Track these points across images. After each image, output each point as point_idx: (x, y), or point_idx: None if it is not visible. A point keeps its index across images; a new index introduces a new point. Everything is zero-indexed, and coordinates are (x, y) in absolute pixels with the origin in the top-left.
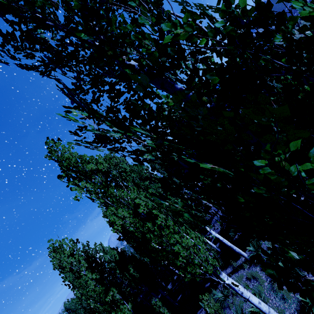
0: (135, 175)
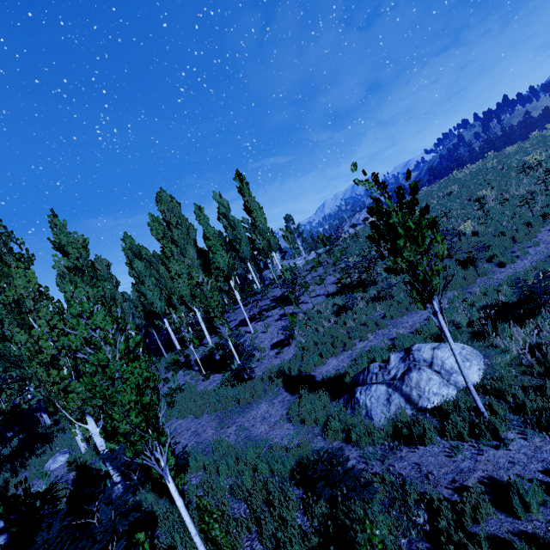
0: (132, 253)
